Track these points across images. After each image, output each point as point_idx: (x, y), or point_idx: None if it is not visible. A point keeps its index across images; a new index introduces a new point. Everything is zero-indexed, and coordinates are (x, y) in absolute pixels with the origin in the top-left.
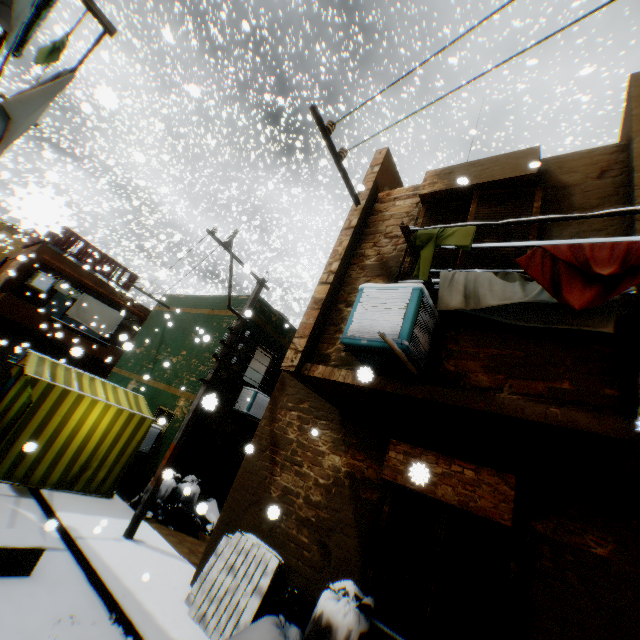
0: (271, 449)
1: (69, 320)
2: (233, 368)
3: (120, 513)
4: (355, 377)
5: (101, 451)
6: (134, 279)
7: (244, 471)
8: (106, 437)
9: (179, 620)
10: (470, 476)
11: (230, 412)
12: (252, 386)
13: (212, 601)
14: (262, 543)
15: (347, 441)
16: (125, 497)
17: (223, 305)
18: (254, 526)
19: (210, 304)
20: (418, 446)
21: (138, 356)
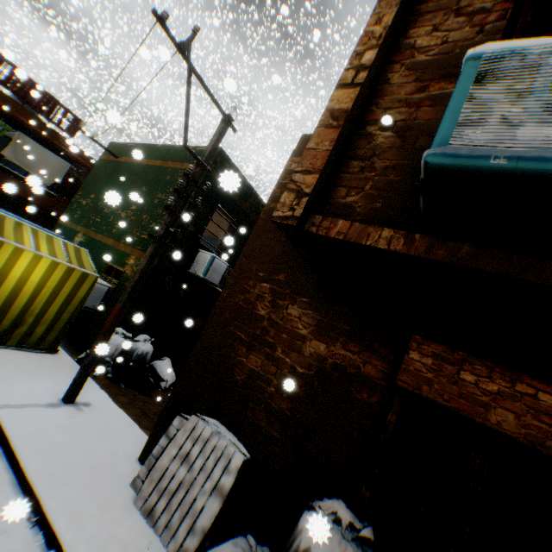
0: (235, 325)
1: (16, 168)
2: (189, 229)
3: (63, 372)
4: (412, 242)
5: (36, 306)
6: (79, 124)
7: (202, 346)
8: (40, 292)
9: (121, 519)
10: (547, 403)
11: (185, 275)
12: (209, 250)
13: (162, 495)
14: (223, 433)
15: (337, 326)
16: (77, 349)
17: (178, 156)
18: (213, 410)
19: (163, 155)
20: (441, 344)
21: (84, 208)
